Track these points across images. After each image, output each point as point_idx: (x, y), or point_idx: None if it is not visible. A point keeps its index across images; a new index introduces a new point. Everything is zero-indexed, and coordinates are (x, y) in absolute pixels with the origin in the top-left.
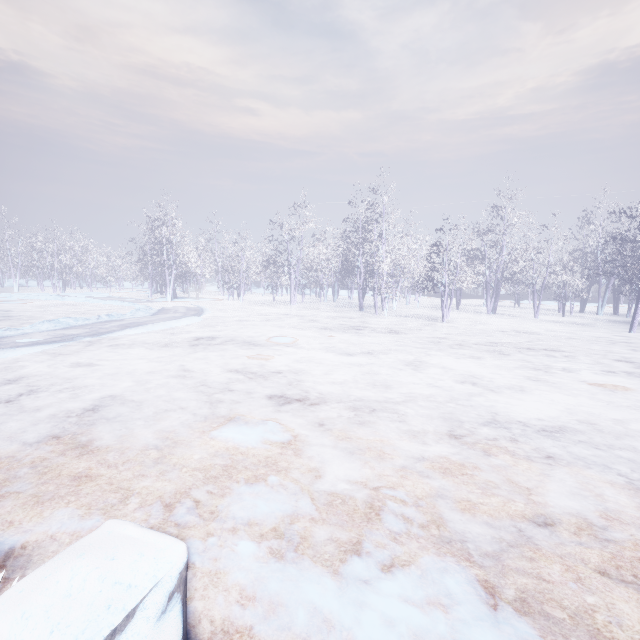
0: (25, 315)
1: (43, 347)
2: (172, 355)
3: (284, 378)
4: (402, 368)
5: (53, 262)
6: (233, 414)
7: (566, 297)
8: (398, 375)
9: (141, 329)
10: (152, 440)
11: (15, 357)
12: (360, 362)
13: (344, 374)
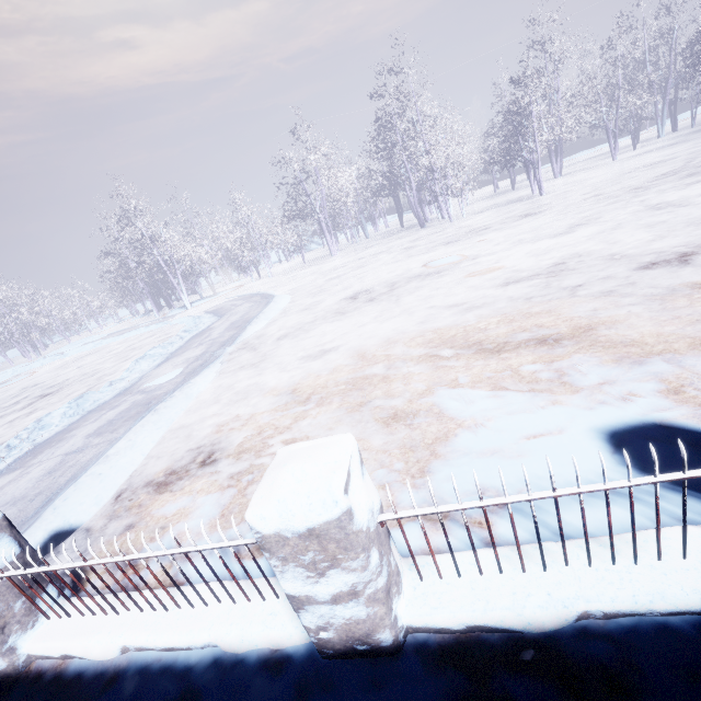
0: (69, 378)
1: (211, 371)
2: (379, 312)
3: (583, 263)
4: (661, 213)
5: (8, 325)
6: (673, 286)
7: (635, 126)
8: (683, 215)
9: (261, 321)
10: (690, 328)
11: (206, 388)
12: (599, 230)
13: (627, 237)
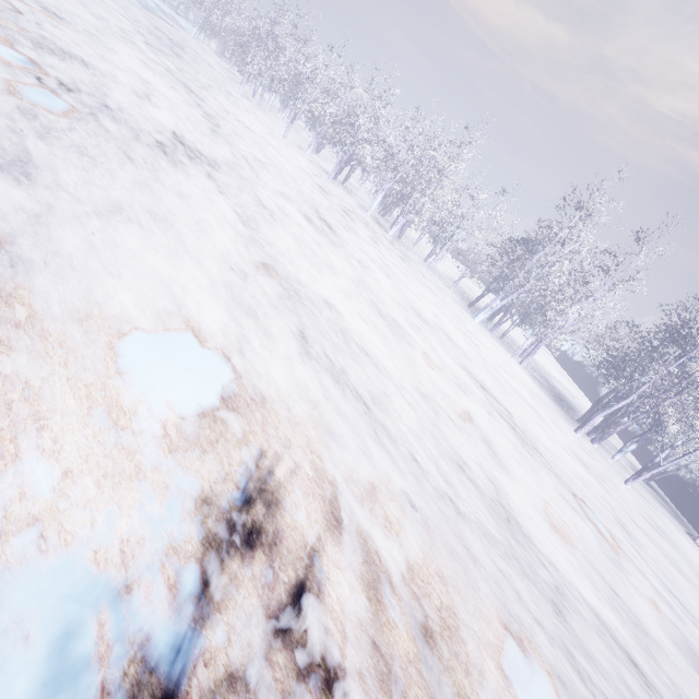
0: None
1: None
2: None
3: None
4: None
5: None
6: None
7: None
8: None
9: None
10: None
11: None
12: None
13: None
